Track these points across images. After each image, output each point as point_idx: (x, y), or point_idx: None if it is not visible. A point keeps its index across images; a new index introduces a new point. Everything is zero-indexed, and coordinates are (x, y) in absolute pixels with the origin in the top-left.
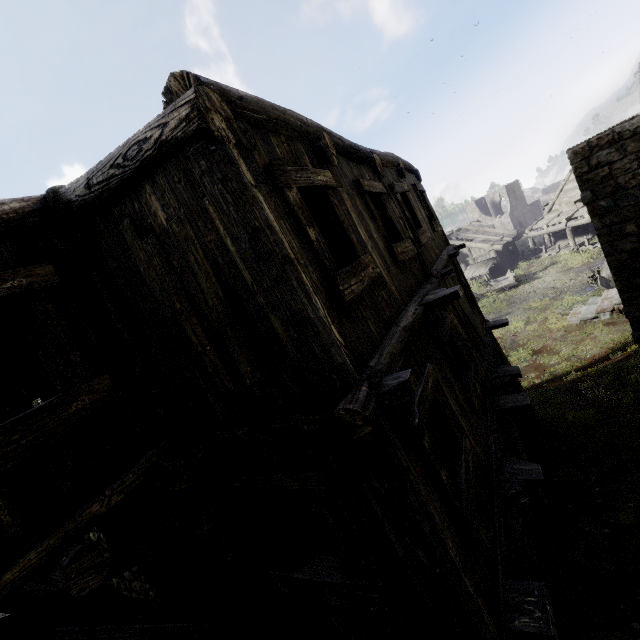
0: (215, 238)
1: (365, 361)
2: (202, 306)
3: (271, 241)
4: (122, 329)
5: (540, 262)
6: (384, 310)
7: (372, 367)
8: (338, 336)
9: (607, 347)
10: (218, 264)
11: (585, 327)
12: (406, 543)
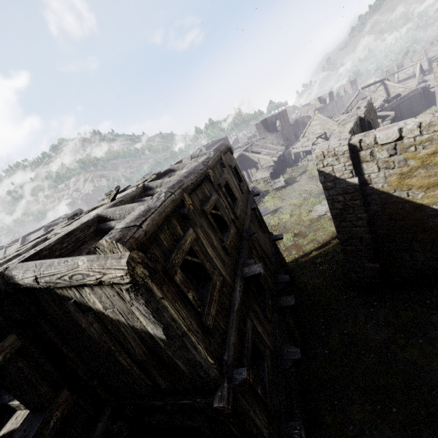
0: (140, 325)
1: (222, 356)
2: (130, 349)
3: (175, 328)
4: (68, 352)
5: (298, 169)
6: (226, 302)
7: (226, 362)
8: (211, 361)
9: (330, 235)
10: (142, 335)
11: (320, 220)
12: None
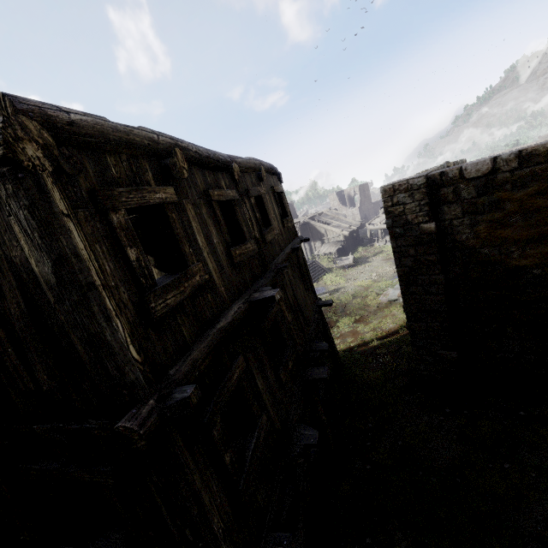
0: (20, 255)
1: (167, 368)
2: (6, 311)
3: (75, 269)
4: None
5: (372, 249)
6: (205, 312)
7: (170, 376)
8: (135, 354)
9: (399, 323)
10: (22, 278)
11: (389, 306)
12: (177, 524)
